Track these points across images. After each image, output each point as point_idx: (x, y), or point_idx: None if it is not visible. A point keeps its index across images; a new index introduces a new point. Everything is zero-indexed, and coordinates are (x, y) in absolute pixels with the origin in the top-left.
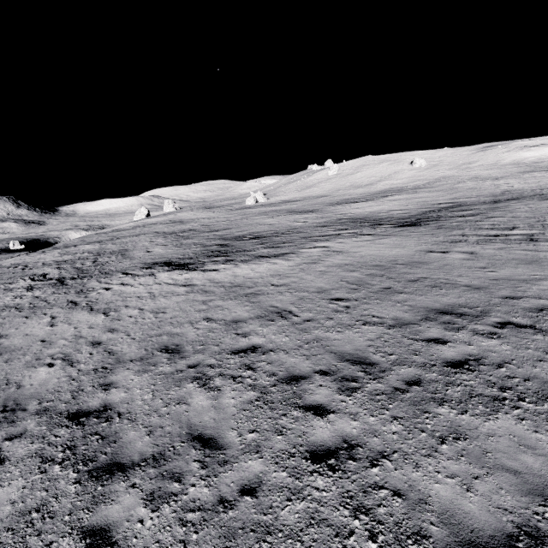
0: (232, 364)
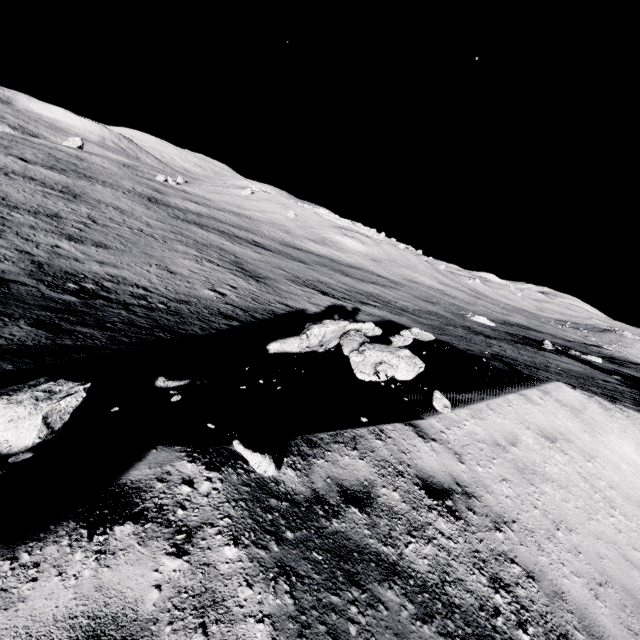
0: None
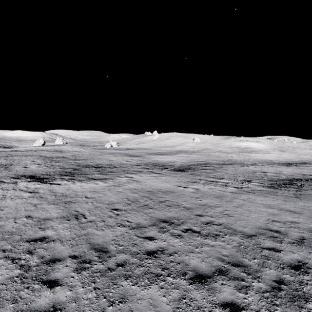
0: (20, 249)
